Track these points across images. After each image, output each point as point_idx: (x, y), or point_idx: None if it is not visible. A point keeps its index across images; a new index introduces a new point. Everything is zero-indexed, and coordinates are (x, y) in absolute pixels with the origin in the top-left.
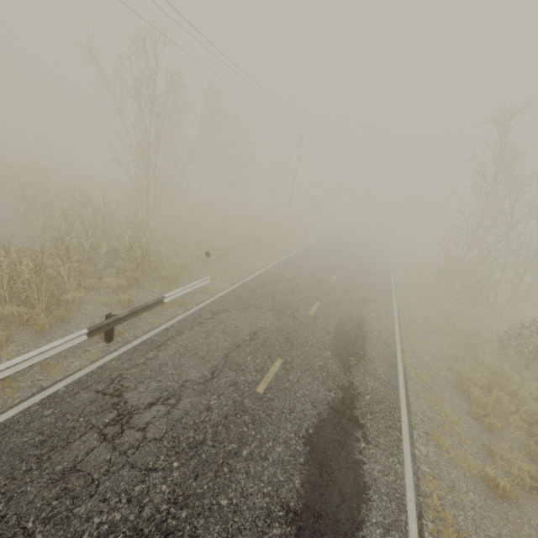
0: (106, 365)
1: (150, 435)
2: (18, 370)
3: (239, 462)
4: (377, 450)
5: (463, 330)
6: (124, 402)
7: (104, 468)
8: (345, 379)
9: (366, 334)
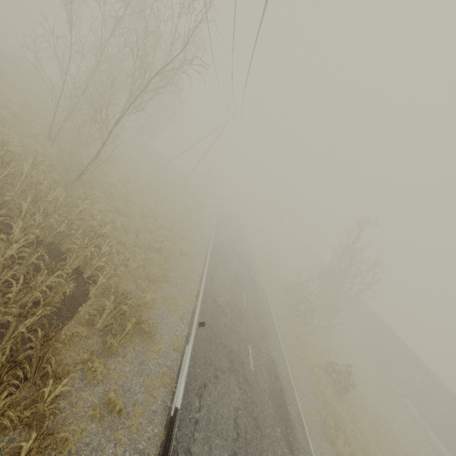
0: None
1: None
2: None
3: None
4: None
5: (314, 363)
6: None
7: None
8: None
9: (282, 387)
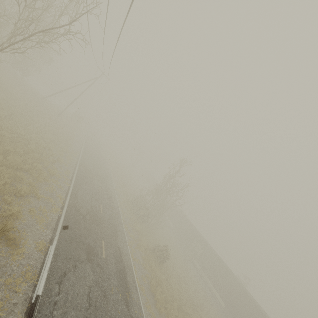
0: None
1: None
2: None
3: None
4: None
5: (146, 247)
6: None
7: None
8: (129, 315)
9: (125, 266)
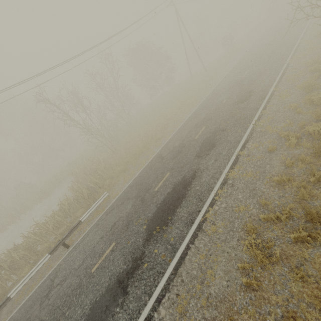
0: (59, 263)
1: (49, 302)
2: (30, 277)
3: (62, 319)
4: (124, 314)
5: (316, 132)
6: (53, 284)
7: (34, 318)
8: (140, 250)
9: (186, 194)
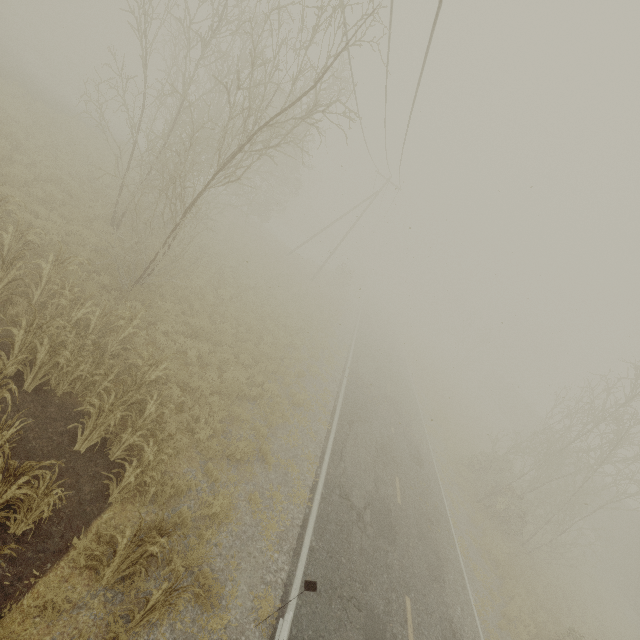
0: None
1: None
2: None
3: None
4: None
5: (532, 631)
6: None
7: None
8: None
9: None
